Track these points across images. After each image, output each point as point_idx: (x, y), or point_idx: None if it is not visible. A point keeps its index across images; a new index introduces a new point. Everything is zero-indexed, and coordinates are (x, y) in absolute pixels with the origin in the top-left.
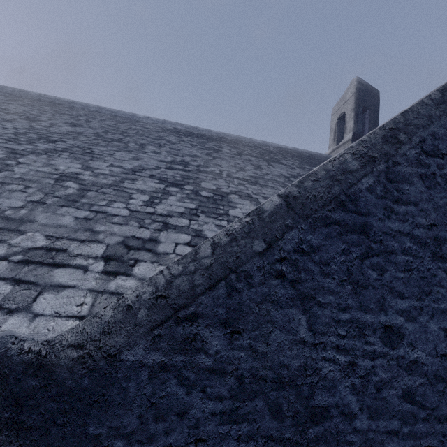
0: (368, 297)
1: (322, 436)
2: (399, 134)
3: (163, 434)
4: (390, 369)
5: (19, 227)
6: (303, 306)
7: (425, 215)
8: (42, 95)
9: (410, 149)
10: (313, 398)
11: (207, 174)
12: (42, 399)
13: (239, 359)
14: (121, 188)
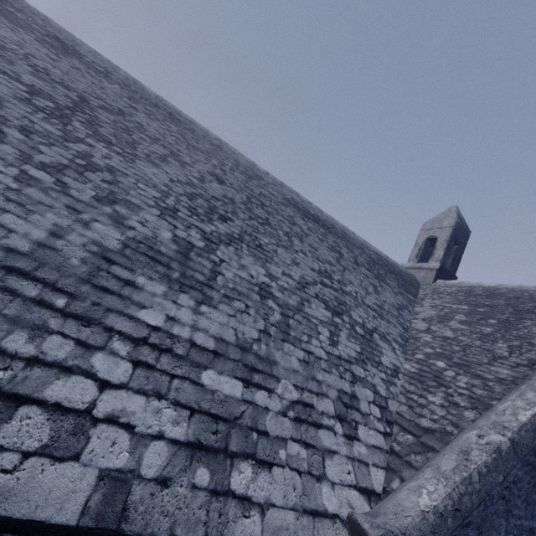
0: (529, 511)
1: None
2: None
3: None
4: None
5: (272, 370)
6: (506, 516)
7: None
8: (160, 98)
9: None
10: None
11: (350, 298)
12: None
13: None
14: (306, 316)
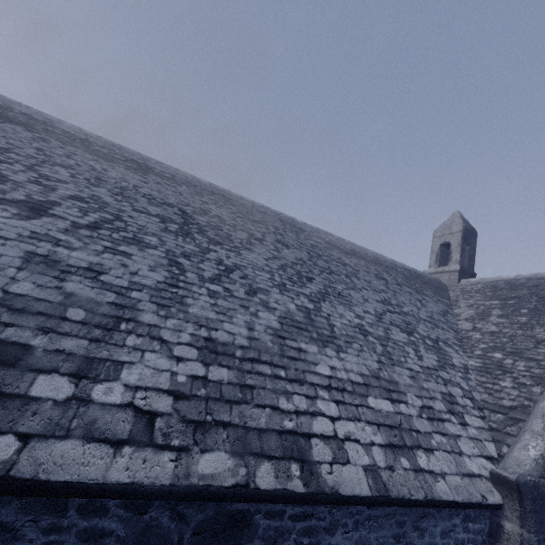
0: None
1: None
2: None
3: None
4: None
5: (399, 388)
6: None
7: None
8: (212, 185)
9: None
10: None
11: (410, 317)
12: (538, 500)
13: None
14: (394, 341)
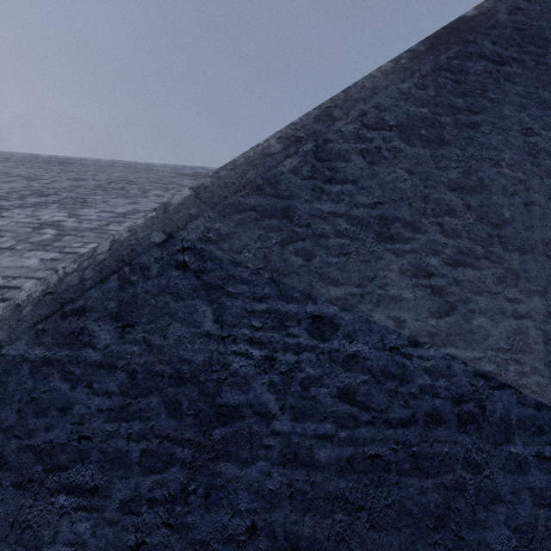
0: (291, 286)
1: (231, 438)
2: (335, 111)
3: (43, 430)
4: (321, 365)
5: None
6: (209, 297)
7: (367, 193)
8: (53, 156)
9: (346, 124)
10: (220, 396)
11: None
12: None
13: (132, 353)
14: (103, 231)
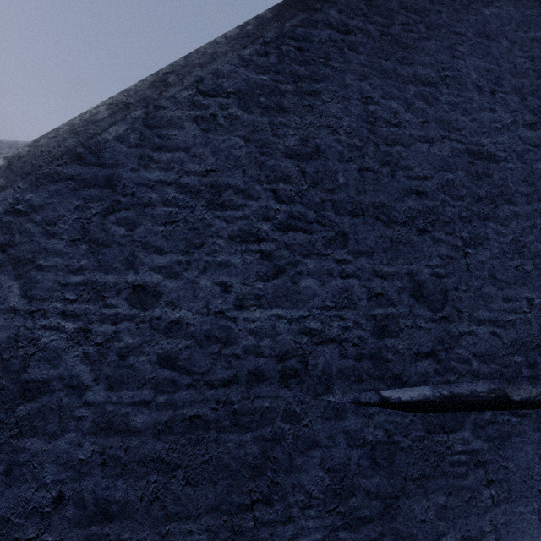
0: (111, 256)
1: (38, 413)
2: (171, 77)
3: None
4: (141, 333)
5: None
6: (16, 271)
7: (200, 161)
8: None
9: (181, 90)
10: (26, 372)
11: None
12: None
13: None
14: None
